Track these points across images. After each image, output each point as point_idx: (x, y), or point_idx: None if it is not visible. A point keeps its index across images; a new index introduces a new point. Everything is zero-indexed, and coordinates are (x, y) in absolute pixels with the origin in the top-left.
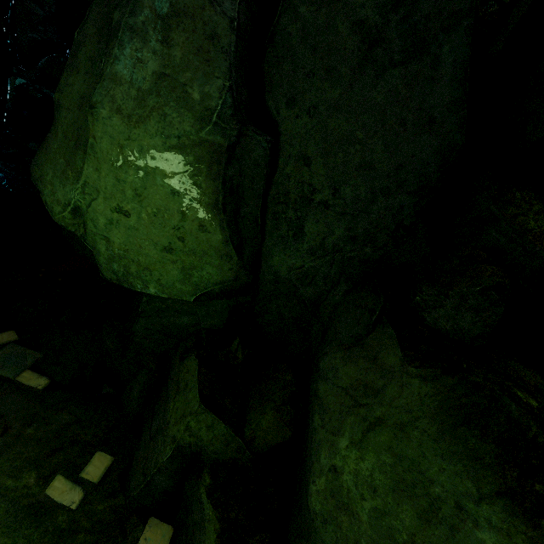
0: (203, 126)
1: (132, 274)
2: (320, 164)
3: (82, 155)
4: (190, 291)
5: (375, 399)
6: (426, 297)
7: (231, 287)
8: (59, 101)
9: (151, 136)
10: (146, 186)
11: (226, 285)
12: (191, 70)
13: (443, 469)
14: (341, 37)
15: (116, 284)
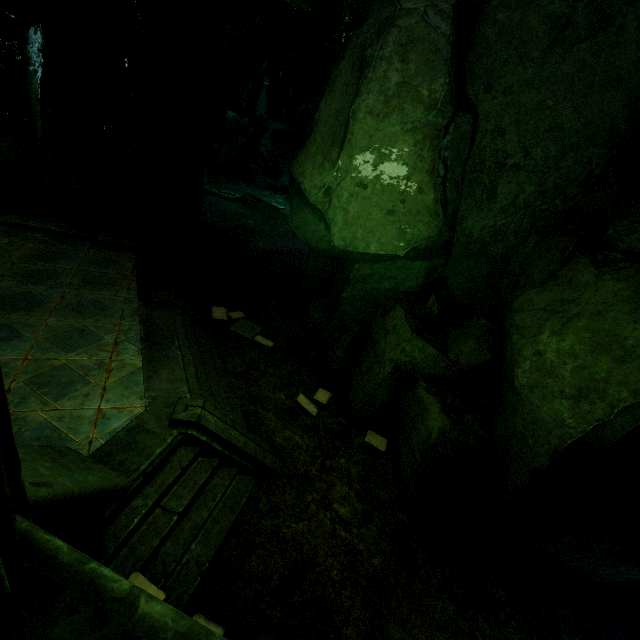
0: (430, 112)
1: (357, 239)
2: (513, 133)
3: (337, 150)
4: (403, 247)
5: (571, 305)
6: (618, 228)
7: (434, 244)
8: (318, 118)
9: (393, 125)
10: (383, 163)
11: (431, 240)
12: (421, 76)
13: (635, 329)
14: (533, 30)
15: (338, 253)
